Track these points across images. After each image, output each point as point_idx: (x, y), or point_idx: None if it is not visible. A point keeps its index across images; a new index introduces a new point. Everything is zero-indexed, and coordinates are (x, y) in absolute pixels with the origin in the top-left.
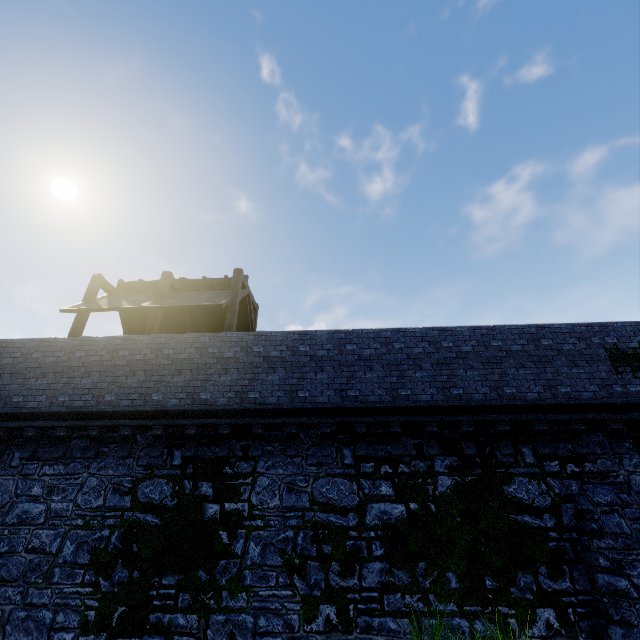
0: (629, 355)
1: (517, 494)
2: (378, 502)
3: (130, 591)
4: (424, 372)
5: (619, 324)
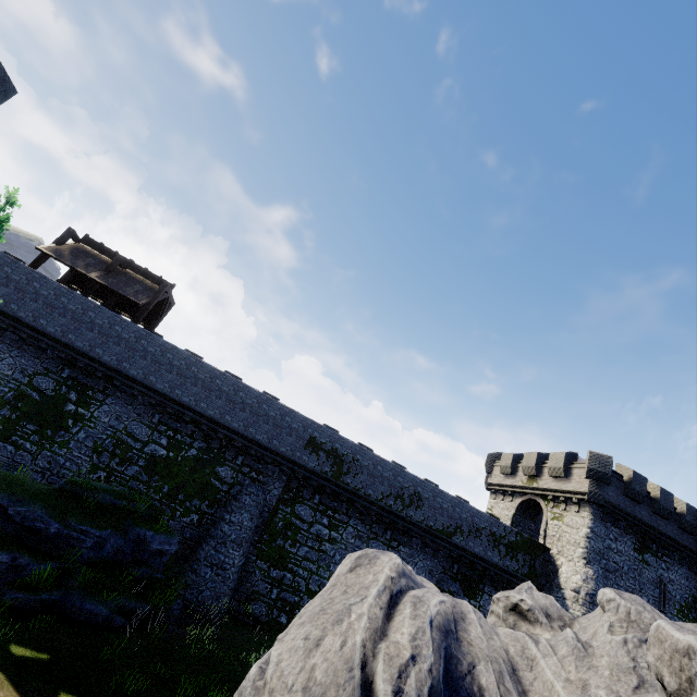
0: (317, 444)
1: (221, 472)
2: (156, 445)
3: (8, 422)
4: (220, 401)
5: (327, 429)
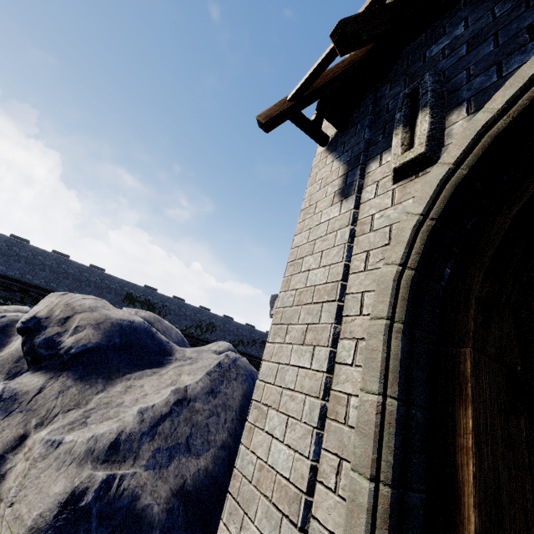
0: (133, 298)
1: None
2: None
3: None
4: (44, 273)
5: (140, 287)
